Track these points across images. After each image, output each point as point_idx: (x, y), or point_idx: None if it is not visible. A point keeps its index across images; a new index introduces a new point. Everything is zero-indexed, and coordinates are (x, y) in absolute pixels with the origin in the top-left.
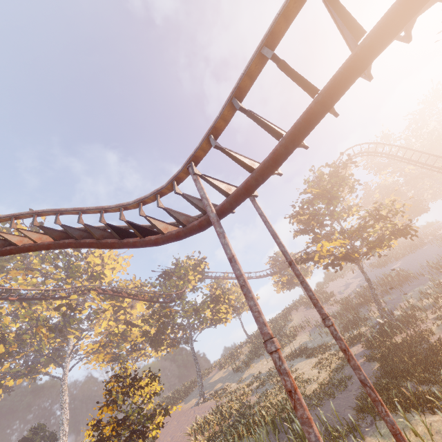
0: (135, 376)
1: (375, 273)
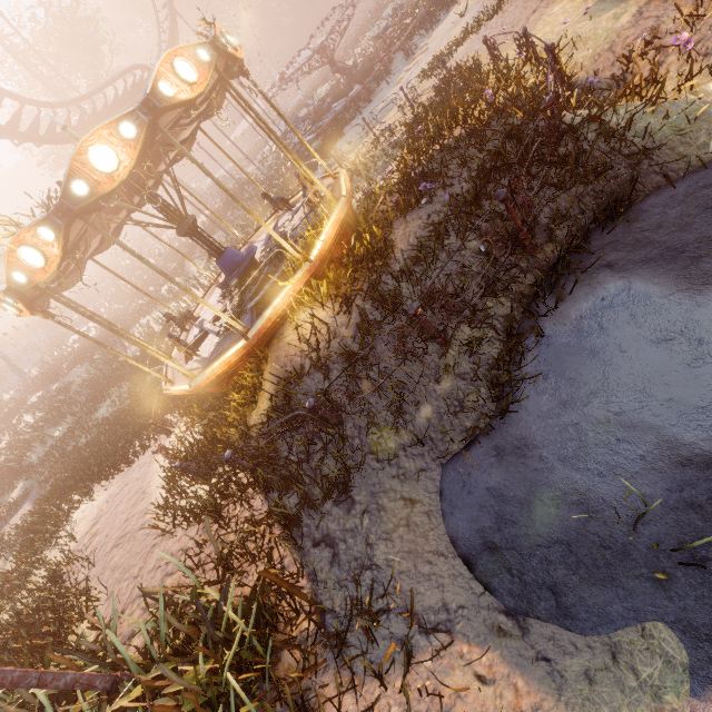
0: None
1: None
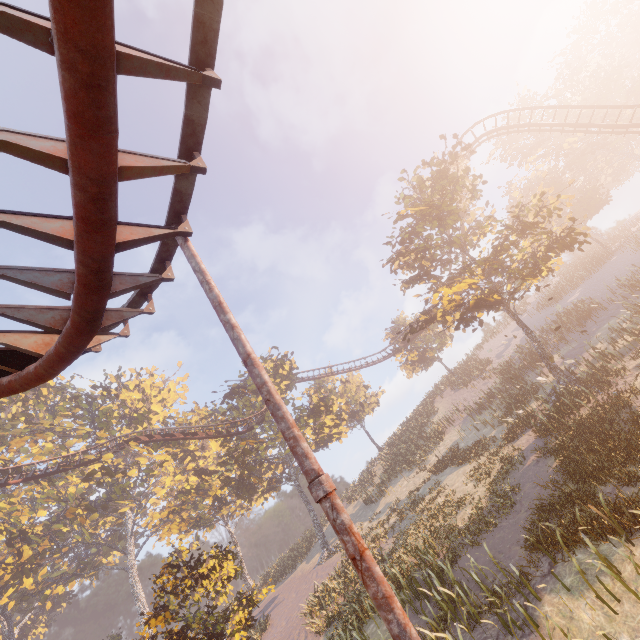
0: (198, 558)
1: (545, 315)
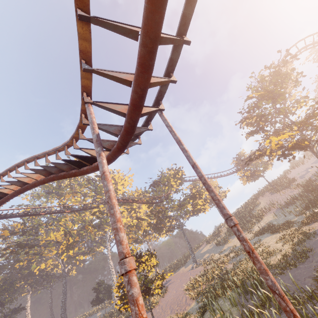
0: (140, 254)
1: None
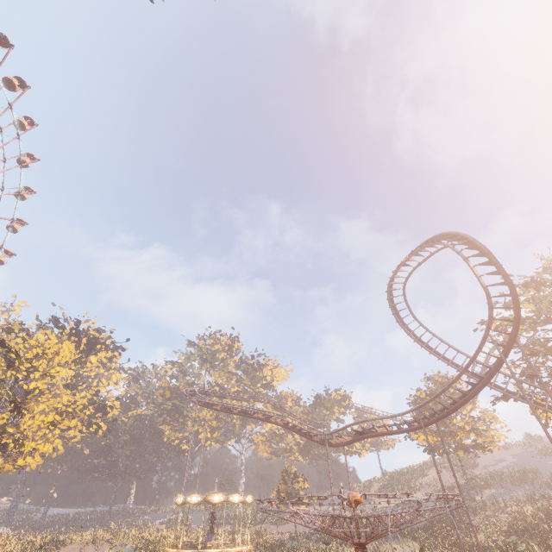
0: (295, 474)
1: (532, 460)
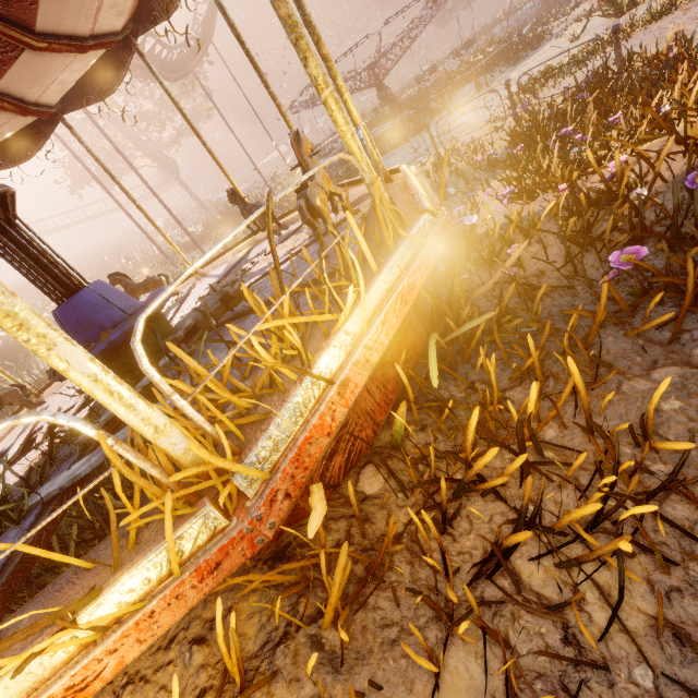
0: None
1: None
